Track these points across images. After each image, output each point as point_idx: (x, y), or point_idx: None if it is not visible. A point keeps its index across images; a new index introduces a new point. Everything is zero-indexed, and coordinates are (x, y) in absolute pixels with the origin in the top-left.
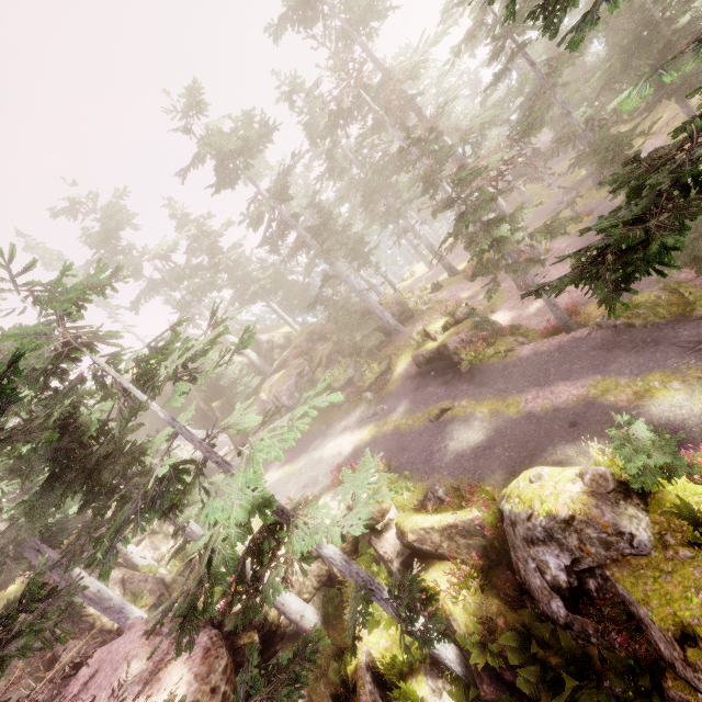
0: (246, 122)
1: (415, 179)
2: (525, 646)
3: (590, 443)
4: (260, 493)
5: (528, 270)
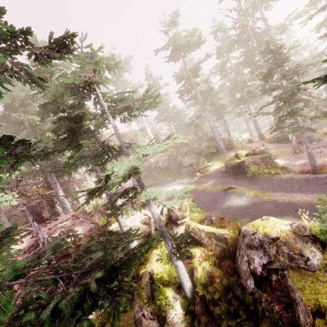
0: (192, 34)
1: (261, 84)
2: (226, 296)
3: (303, 214)
4: (137, 165)
5: (304, 132)
